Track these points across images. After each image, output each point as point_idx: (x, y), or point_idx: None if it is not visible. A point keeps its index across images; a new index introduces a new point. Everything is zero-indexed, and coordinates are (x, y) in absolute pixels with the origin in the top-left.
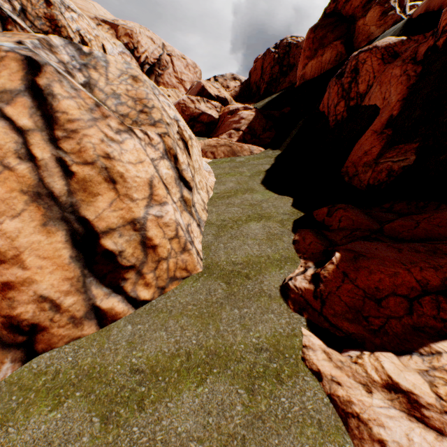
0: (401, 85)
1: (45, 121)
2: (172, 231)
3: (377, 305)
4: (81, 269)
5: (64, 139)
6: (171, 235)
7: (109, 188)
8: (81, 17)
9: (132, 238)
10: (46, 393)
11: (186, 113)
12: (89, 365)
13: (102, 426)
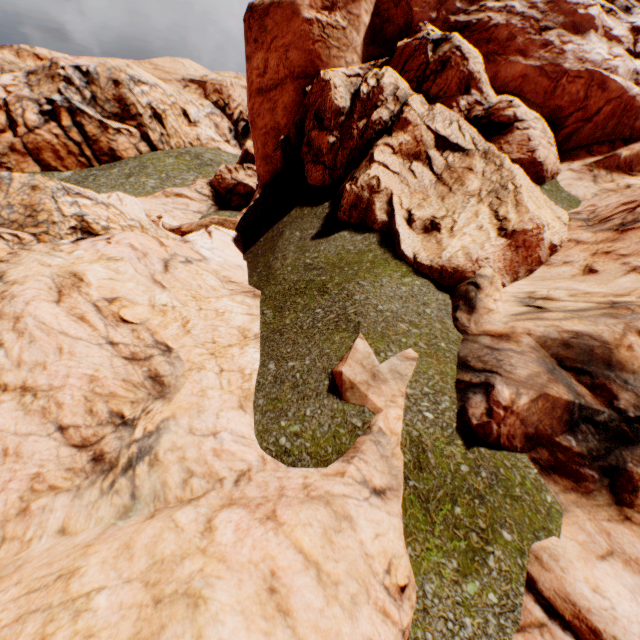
0: None
1: None
2: None
3: None
4: None
5: None
6: None
7: None
8: (154, 88)
9: None
10: None
11: (222, 186)
12: None
13: None
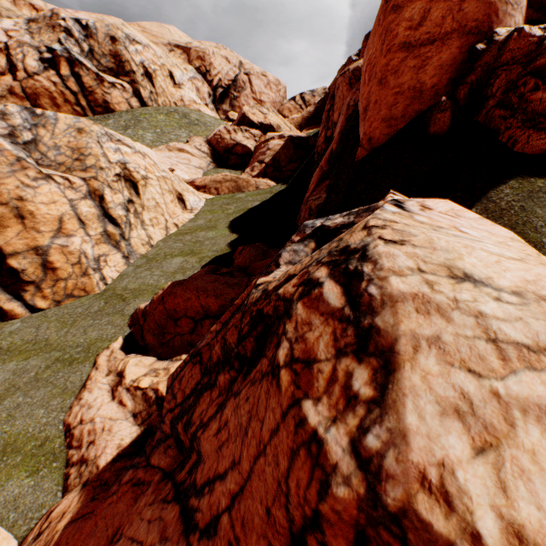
0: (343, 116)
1: None
2: (76, 258)
3: (176, 324)
4: None
5: None
6: (75, 262)
7: (18, 223)
8: (146, 48)
9: (35, 261)
10: None
11: (221, 145)
12: None
13: None
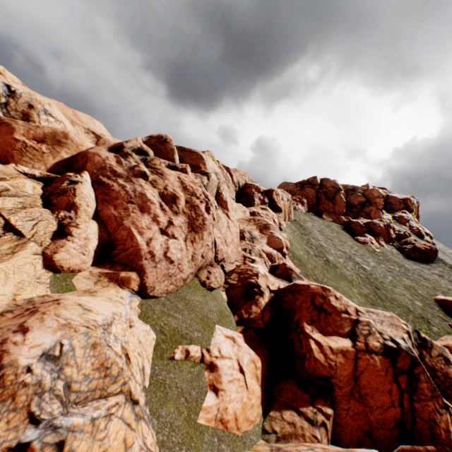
0: None
1: None
2: None
3: None
4: None
5: None
6: None
7: None
8: (59, 122)
9: None
10: None
11: None
12: None
13: None
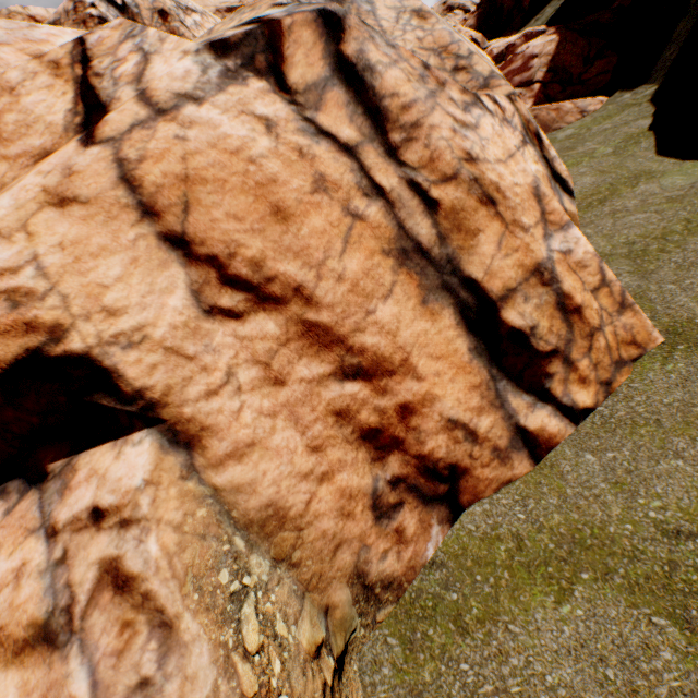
0: None
1: (370, 122)
2: (592, 275)
3: None
4: (486, 369)
5: (404, 145)
6: (593, 284)
7: (489, 217)
8: (204, 17)
9: (542, 300)
10: (525, 572)
11: None
12: (565, 526)
13: (686, 634)
